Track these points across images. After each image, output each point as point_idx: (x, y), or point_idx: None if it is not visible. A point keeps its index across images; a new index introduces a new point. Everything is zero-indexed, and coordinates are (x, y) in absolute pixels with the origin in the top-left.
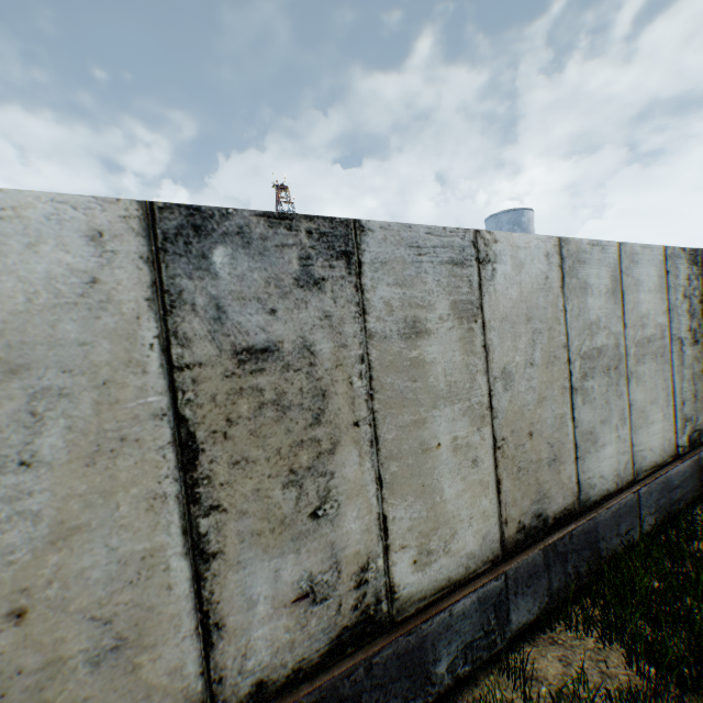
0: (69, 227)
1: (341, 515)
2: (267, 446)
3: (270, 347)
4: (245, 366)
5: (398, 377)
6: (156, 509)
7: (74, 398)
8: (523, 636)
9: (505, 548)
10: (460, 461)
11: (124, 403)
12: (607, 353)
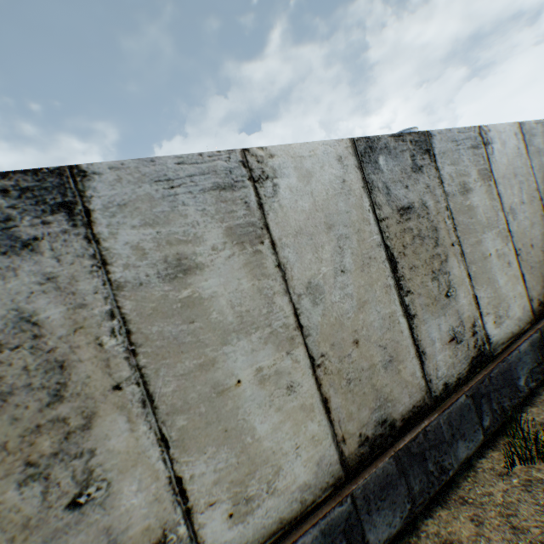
0: (330, 156)
1: (457, 296)
2: (420, 259)
3: (410, 206)
4: (403, 217)
5: (463, 217)
6: (388, 292)
7: (350, 239)
8: None
9: (534, 315)
10: (501, 264)
11: (366, 240)
12: None
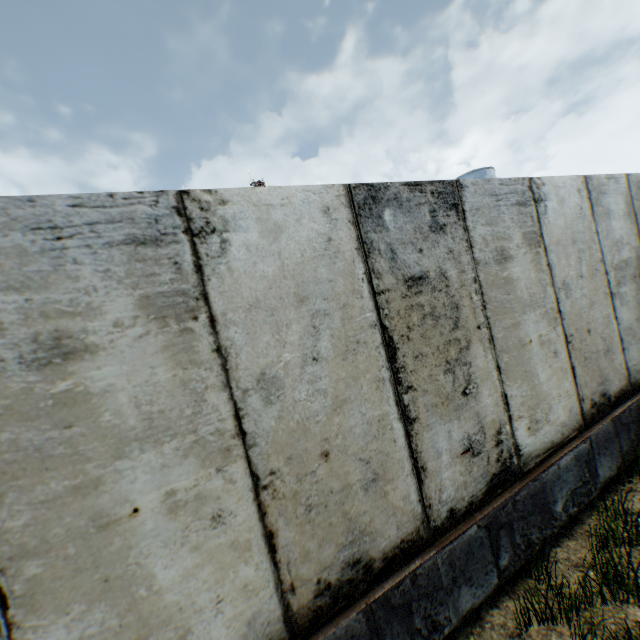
0: (313, 207)
1: (479, 393)
2: (431, 345)
3: (423, 276)
4: (411, 290)
5: (497, 292)
6: (380, 388)
7: (330, 316)
8: (605, 490)
9: (584, 420)
10: (545, 353)
11: (355, 318)
12: (631, 264)
